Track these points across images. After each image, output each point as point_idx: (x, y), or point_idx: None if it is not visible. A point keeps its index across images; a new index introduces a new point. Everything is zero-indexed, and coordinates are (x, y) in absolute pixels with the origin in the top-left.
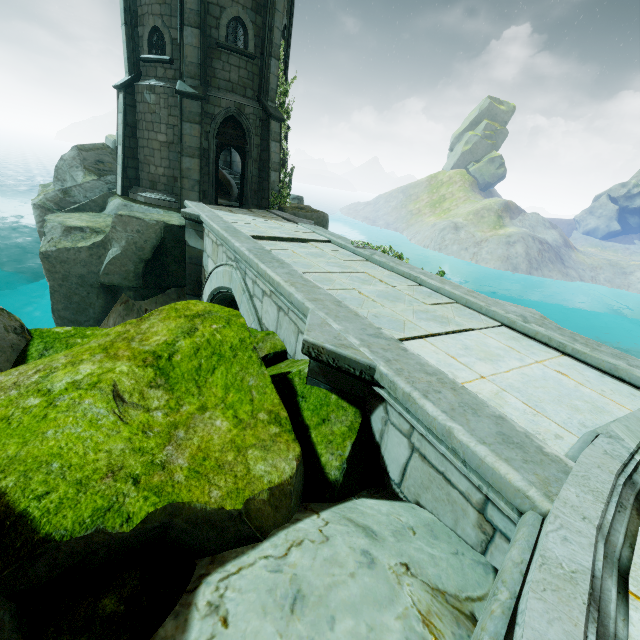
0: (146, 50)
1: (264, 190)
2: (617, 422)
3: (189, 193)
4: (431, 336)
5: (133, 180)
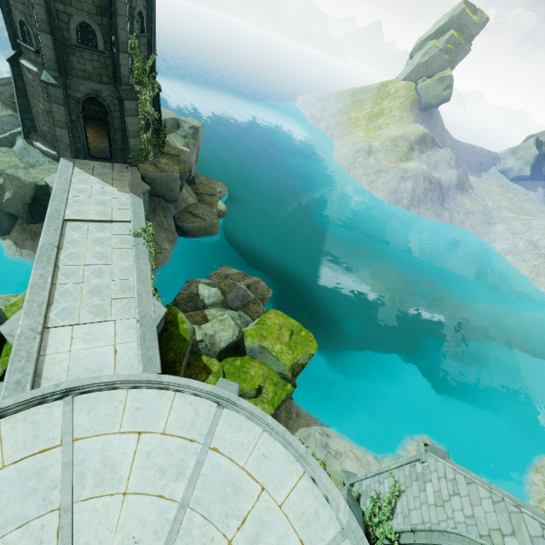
0: (20, 35)
1: (126, 150)
2: (71, 381)
3: (64, 152)
4: (79, 324)
5: (31, 128)
